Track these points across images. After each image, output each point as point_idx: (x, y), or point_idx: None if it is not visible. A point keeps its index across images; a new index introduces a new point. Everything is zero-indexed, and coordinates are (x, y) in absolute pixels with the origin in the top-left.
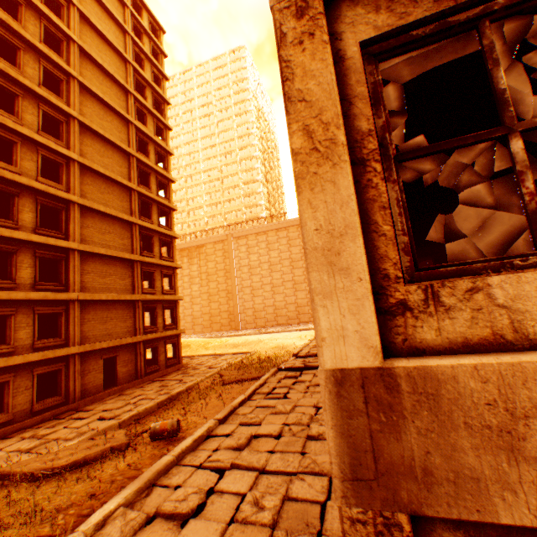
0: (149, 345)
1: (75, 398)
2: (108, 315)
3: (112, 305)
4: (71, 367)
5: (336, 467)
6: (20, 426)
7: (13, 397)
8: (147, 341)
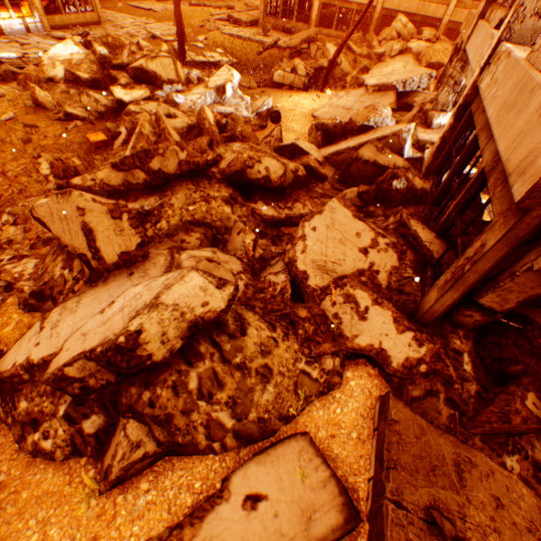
0: None
1: None
2: None
3: None
4: None
5: None
6: None
7: None
8: None
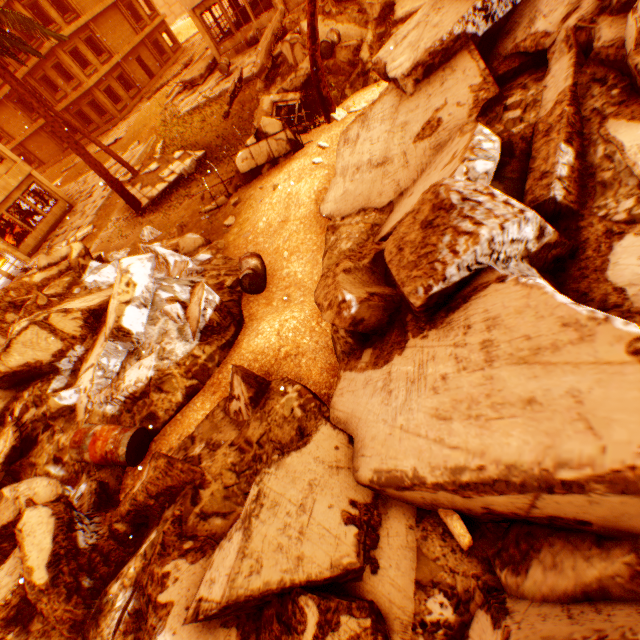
0: (152, 41)
1: (142, 89)
2: (112, 27)
3: (108, 17)
4: (126, 71)
5: (186, 9)
6: (134, 106)
7: (119, 94)
8: (148, 38)
